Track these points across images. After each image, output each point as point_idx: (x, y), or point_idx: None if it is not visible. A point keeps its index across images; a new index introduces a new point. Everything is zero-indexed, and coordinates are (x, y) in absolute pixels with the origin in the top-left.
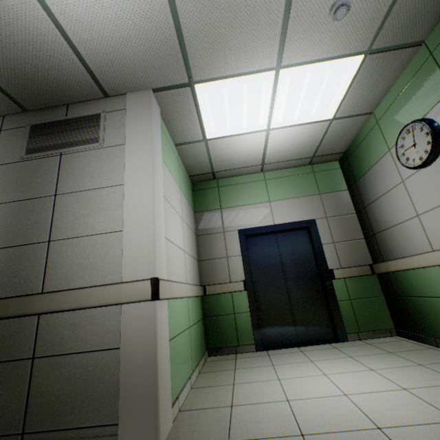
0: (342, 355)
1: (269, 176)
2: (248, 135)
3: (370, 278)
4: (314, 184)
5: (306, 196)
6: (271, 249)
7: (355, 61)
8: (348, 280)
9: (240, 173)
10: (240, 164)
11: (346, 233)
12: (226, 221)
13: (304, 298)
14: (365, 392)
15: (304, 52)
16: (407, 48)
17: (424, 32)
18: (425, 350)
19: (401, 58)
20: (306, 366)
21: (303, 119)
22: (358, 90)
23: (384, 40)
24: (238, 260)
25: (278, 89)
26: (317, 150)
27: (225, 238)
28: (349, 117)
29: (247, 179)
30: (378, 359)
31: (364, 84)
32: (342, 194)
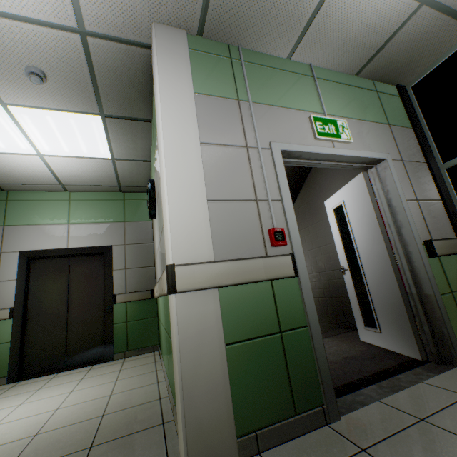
0: (78, 378)
1: (75, 197)
2: (16, 155)
3: (150, 302)
4: (122, 211)
5: (110, 222)
6: (60, 273)
7: (96, 119)
8: (130, 304)
9: (38, 189)
10: (31, 181)
11: (139, 260)
12: (8, 241)
13: (84, 322)
14: (17, 419)
15: (26, 98)
16: (140, 121)
17: (146, 114)
18: (146, 365)
19: (142, 127)
20: (23, 396)
21: (79, 153)
22: (120, 141)
23: (112, 110)
24: (12, 285)
25: (21, 122)
26: (120, 181)
27: (0, 260)
28: (131, 160)
29: (48, 197)
30: (98, 378)
31: (121, 138)
32: (145, 224)
